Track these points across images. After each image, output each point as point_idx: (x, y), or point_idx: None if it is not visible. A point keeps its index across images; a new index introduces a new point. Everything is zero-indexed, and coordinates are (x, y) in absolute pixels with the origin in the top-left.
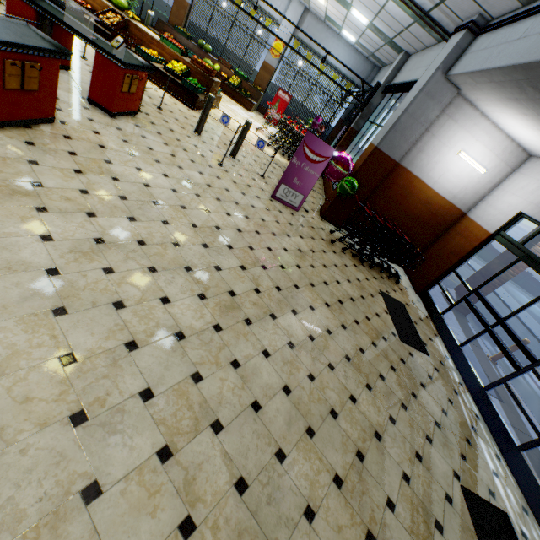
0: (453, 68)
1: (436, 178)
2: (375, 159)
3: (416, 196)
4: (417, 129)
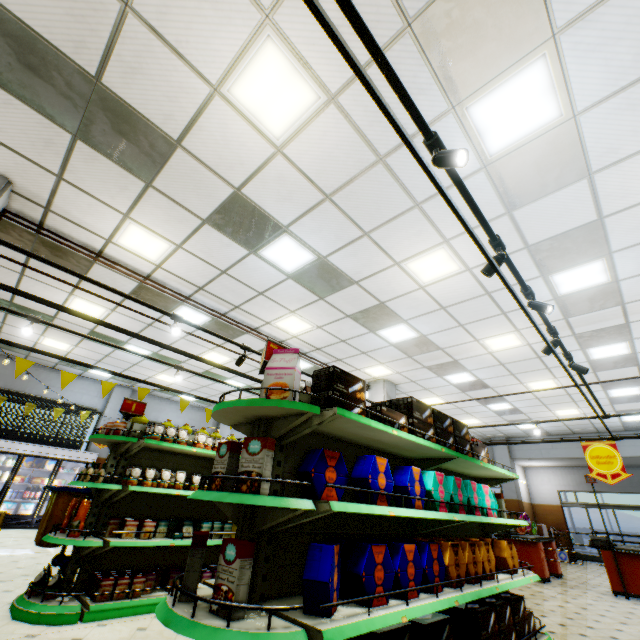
0: (513, 455)
1: (522, 496)
2: (520, 505)
3: (525, 510)
4: (517, 482)
